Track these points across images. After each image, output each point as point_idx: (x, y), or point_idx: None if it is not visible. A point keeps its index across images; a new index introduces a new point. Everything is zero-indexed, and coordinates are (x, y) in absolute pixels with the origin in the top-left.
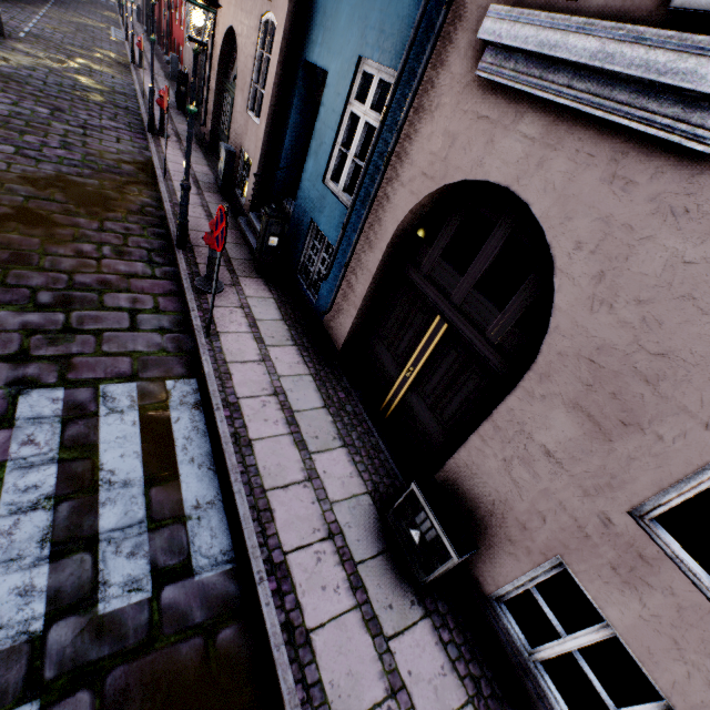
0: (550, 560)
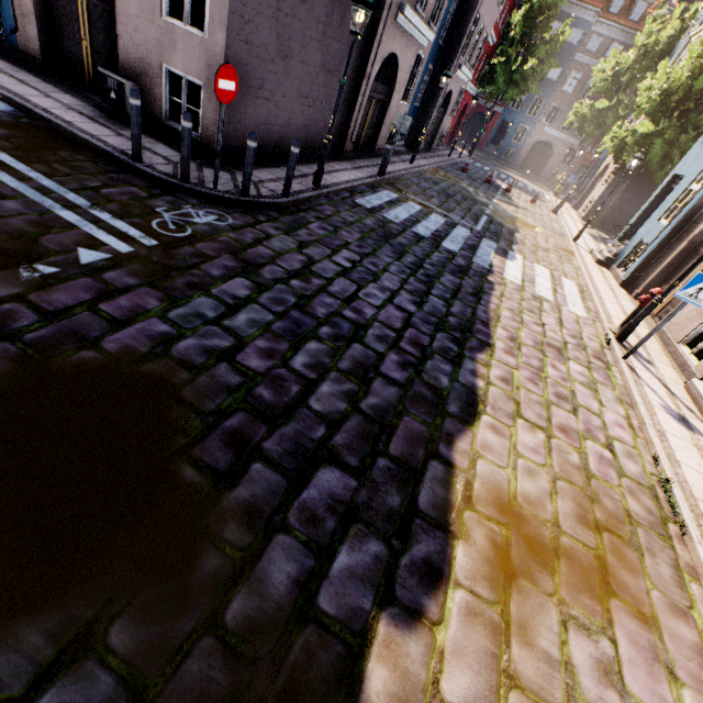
0: (164, 72)
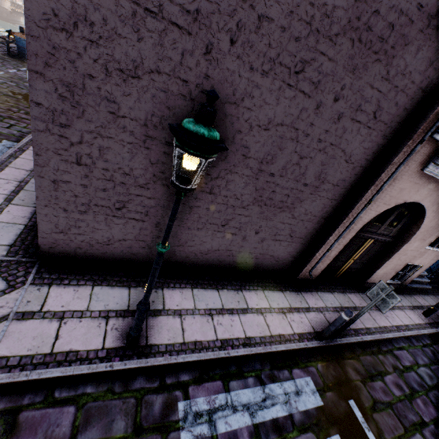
0: None
